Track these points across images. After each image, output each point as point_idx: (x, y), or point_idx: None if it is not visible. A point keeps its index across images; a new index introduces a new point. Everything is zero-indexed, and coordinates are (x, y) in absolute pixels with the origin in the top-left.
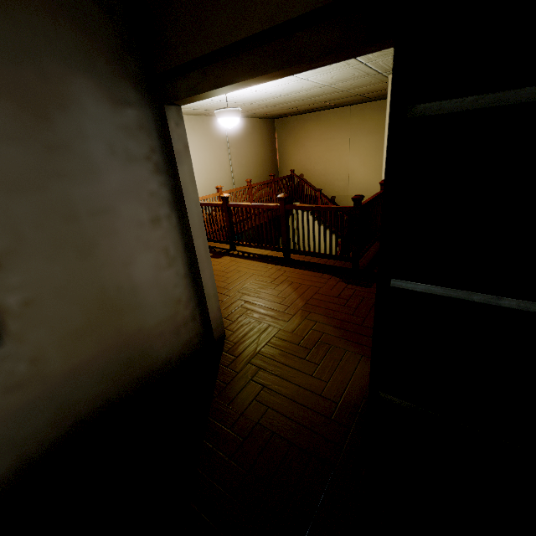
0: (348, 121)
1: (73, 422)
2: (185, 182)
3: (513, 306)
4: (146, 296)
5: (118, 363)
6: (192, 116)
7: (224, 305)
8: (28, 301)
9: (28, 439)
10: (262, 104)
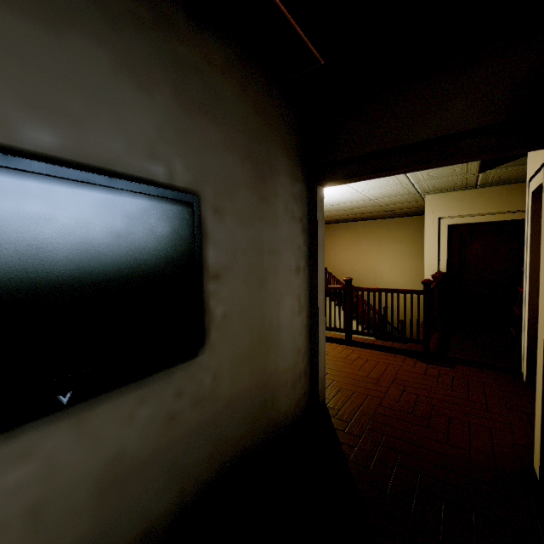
0: (375, 231)
1: (219, 464)
2: (319, 243)
3: None
4: (283, 338)
5: (257, 403)
6: None
7: None
8: (225, 315)
9: (190, 471)
10: None
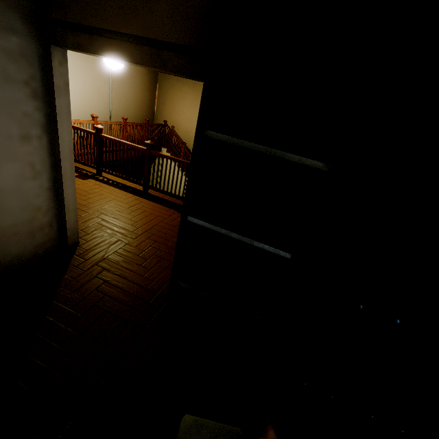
0: None
1: None
2: (61, 112)
3: (235, 237)
4: (5, 200)
5: None
6: None
7: (82, 219)
8: None
9: None
10: None
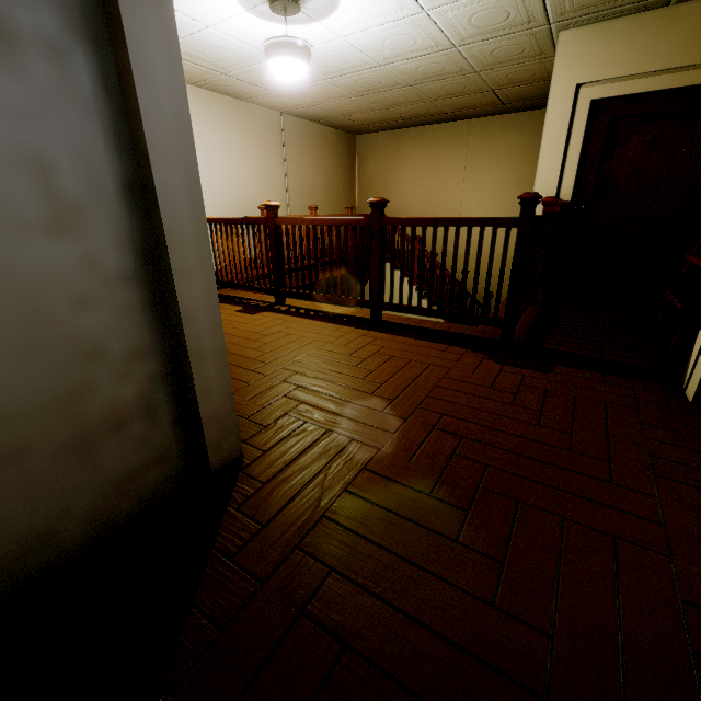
0: (465, 142)
1: None
2: None
3: None
4: None
5: None
6: (229, 99)
7: (249, 391)
8: None
9: None
10: (343, 85)
